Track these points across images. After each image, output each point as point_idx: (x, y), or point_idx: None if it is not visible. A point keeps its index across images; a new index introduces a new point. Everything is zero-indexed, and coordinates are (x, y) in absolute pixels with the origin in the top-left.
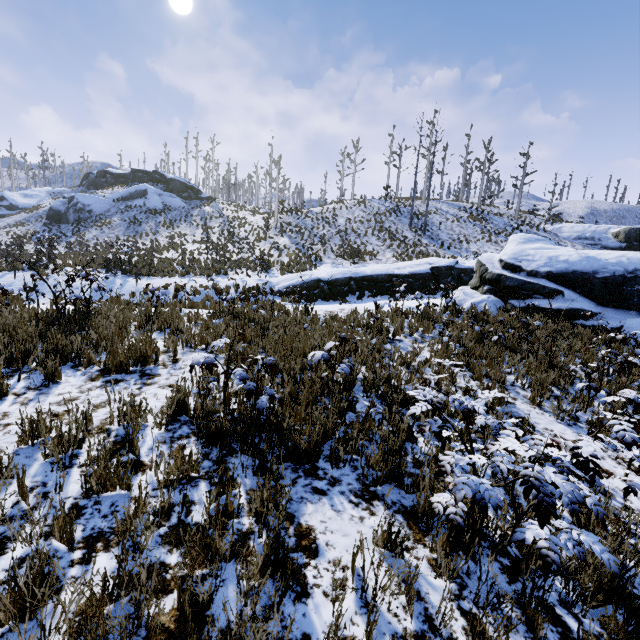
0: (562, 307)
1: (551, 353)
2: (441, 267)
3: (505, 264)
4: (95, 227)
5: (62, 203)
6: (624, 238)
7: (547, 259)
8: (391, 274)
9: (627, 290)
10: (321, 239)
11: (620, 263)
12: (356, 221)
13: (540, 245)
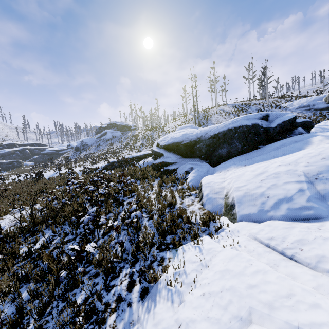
0: (157, 162)
1: None
2: None
3: (157, 144)
4: (86, 151)
5: (79, 144)
6: None
7: (170, 138)
8: (146, 154)
9: (195, 148)
10: (147, 140)
11: (196, 134)
12: (173, 127)
13: (181, 130)
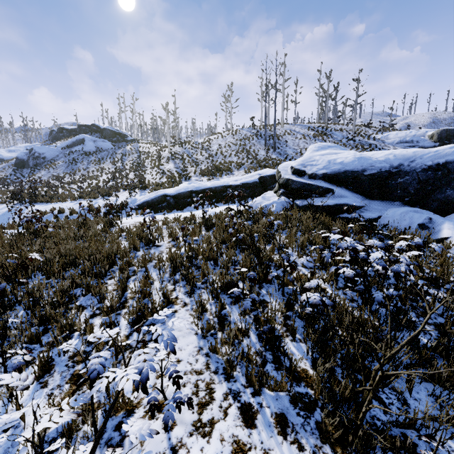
0: (329, 203)
1: (258, 253)
2: (266, 176)
3: (294, 170)
4: (45, 169)
5: (25, 154)
6: (437, 138)
7: (327, 162)
8: (226, 185)
9: (391, 183)
10: (192, 162)
11: (387, 160)
12: (225, 146)
13: (329, 151)
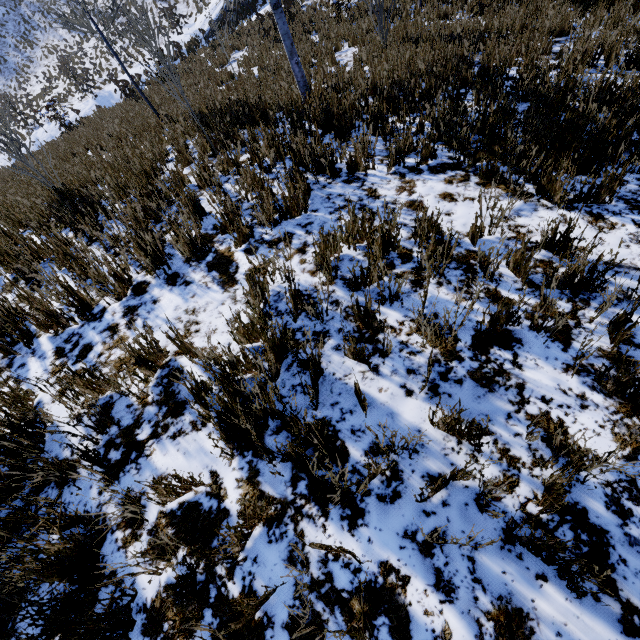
0: None
1: None
2: None
3: None
4: None
5: None
6: None
7: None
8: None
9: None
10: None
11: None
12: None
13: None
